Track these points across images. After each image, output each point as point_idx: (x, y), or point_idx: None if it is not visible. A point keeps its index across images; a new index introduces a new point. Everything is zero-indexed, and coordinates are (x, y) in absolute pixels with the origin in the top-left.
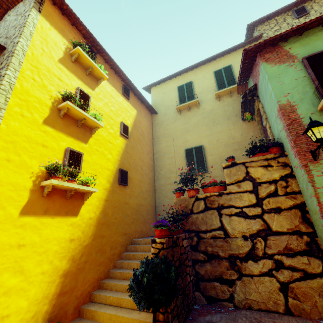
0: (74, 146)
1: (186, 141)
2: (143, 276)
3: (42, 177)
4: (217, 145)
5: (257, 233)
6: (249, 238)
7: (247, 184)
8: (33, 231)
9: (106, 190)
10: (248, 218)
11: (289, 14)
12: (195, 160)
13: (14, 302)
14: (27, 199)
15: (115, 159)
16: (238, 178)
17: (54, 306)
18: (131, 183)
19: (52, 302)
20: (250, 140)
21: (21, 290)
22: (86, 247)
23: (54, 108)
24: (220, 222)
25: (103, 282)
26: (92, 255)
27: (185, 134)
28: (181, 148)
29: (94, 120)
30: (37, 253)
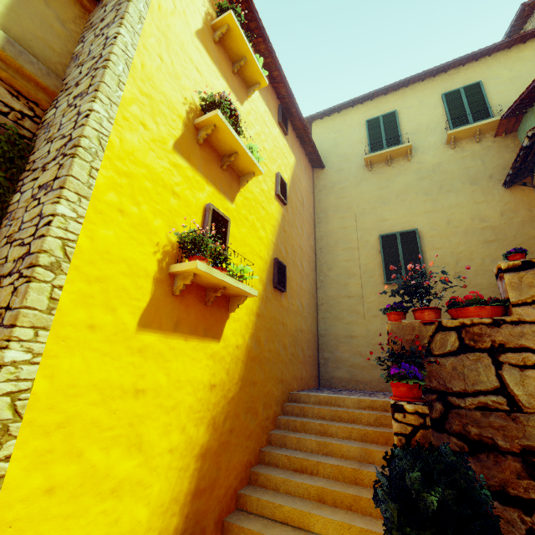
0: (217, 203)
1: (382, 219)
2: (422, 490)
3: (171, 255)
4: (448, 231)
5: None
6: None
7: None
8: (157, 364)
9: (258, 295)
10: None
11: None
12: (400, 255)
13: (128, 509)
14: (148, 296)
15: (269, 239)
16: None
17: (187, 517)
18: (289, 288)
19: (184, 509)
20: (520, 224)
21: (139, 486)
22: (231, 401)
23: (189, 123)
24: (498, 378)
25: (256, 472)
26: (239, 417)
27: (380, 207)
28: (372, 233)
29: (252, 157)
30: (163, 408)
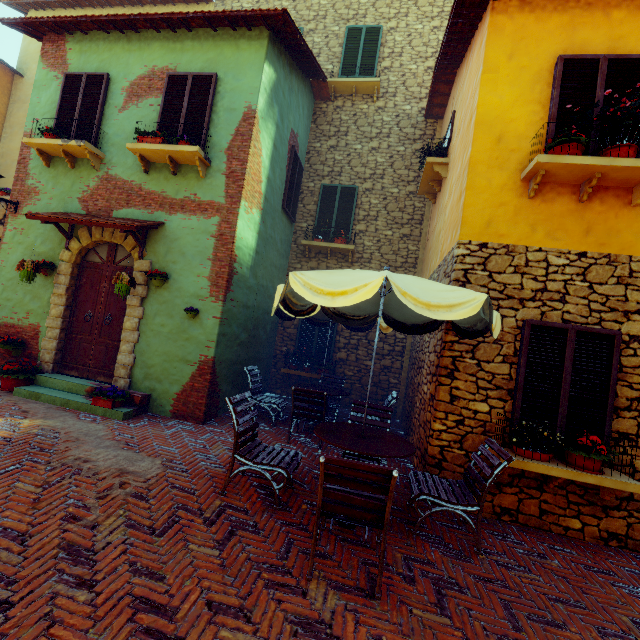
0: None
1: None
2: None
3: None
4: None
5: None
6: None
7: None
8: None
9: None
10: None
11: None
12: None
13: None
14: None
15: None
16: None
17: None
18: None
19: None
20: None
21: None
22: None
23: None
24: None
25: None
26: None
27: None
28: None
29: None
30: None
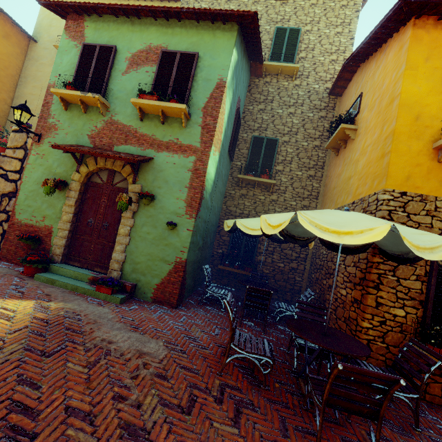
0: None
1: None
2: None
3: None
4: None
5: (8, 194)
6: (0, 196)
7: (21, 153)
8: None
9: None
10: (7, 181)
11: None
12: None
13: None
14: None
15: None
16: (18, 145)
17: None
18: None
19: None
20: None
21: None
22: None
23: None
24: None
25: None
26: None
27: None
28: None
29: None
30: None
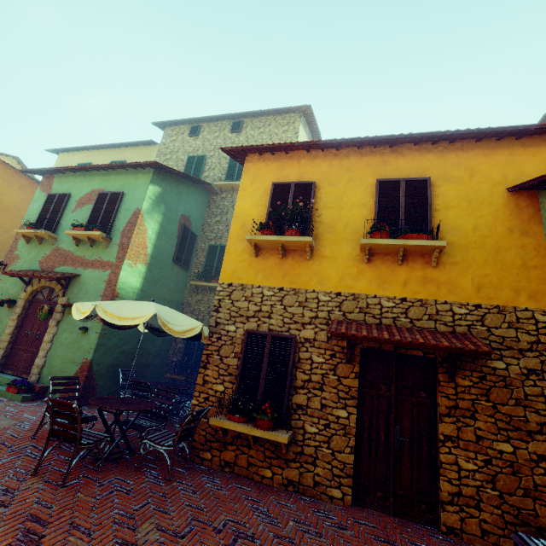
0: None
1: None
2: None
3: None
4: None
5: None
6: None
7: None
8: None
9: None
10: None
11: (190, 129)
12: None
13: None
14: None
15: None
16: None
17: None
18: None
19: None
20: None
21: None
22: None
23: None
24: None
25: None
26: None
27: None
28: None
29: None
30: None
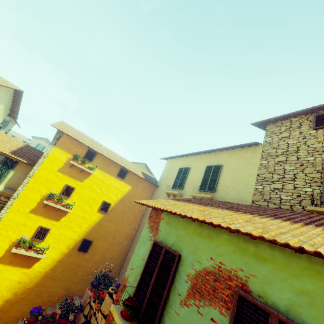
0: (47, 223)
1: None
2: None
3: (16, 243)
4: None
5: None
6: None
7: None
8: None
9: (63, 253)
10: None
11: (310, 119)
12: None
13: None
14: (2, 254)
15: (83, 230)
16: (105, 312)
17: None
18: (94, 250)
19: None
20: None
21: None
22: (28, 289)
23: (41, 201)
24: None
25: None
26: (30, 295)
27: None
28: None
29: (63, 209)
30: None
